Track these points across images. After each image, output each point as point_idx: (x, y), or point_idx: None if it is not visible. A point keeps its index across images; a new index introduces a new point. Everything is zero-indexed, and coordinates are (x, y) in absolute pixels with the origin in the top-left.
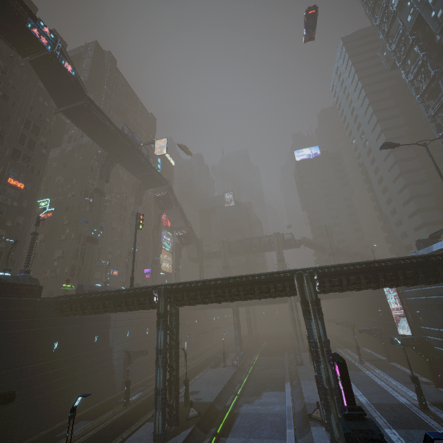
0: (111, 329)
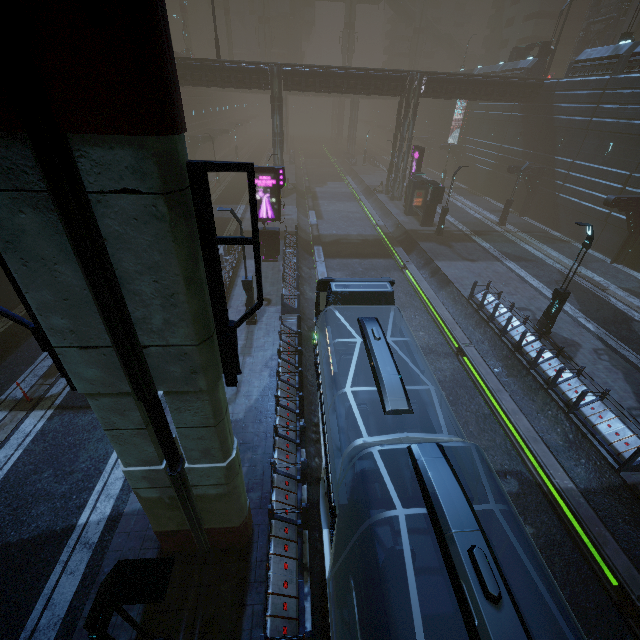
0: None
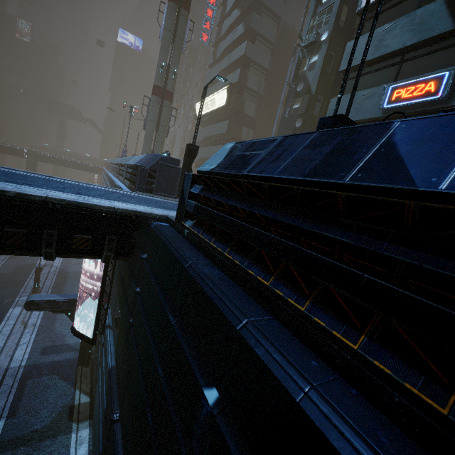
0: None
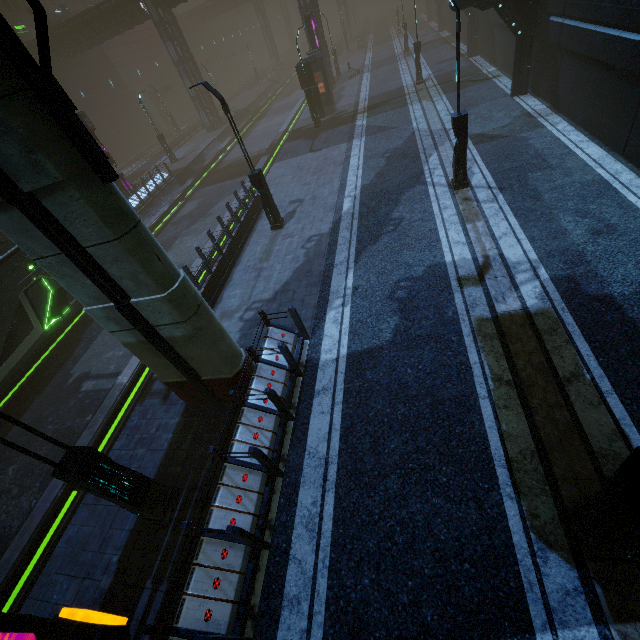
0: (118, 69)
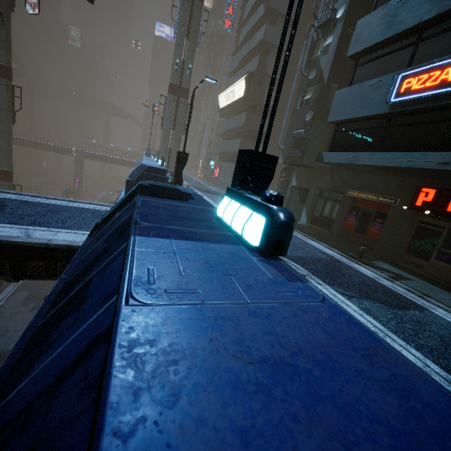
0: None
